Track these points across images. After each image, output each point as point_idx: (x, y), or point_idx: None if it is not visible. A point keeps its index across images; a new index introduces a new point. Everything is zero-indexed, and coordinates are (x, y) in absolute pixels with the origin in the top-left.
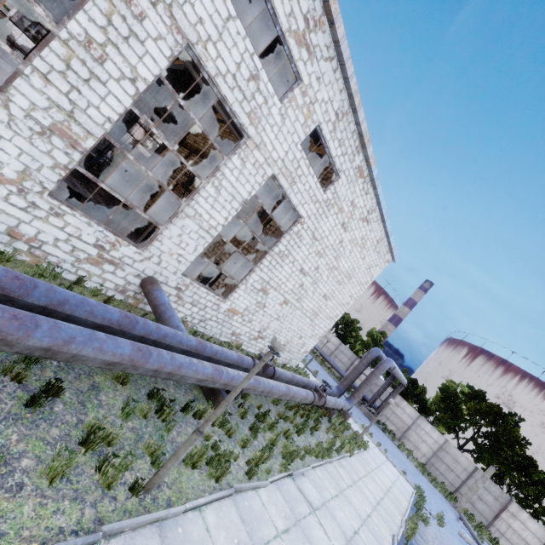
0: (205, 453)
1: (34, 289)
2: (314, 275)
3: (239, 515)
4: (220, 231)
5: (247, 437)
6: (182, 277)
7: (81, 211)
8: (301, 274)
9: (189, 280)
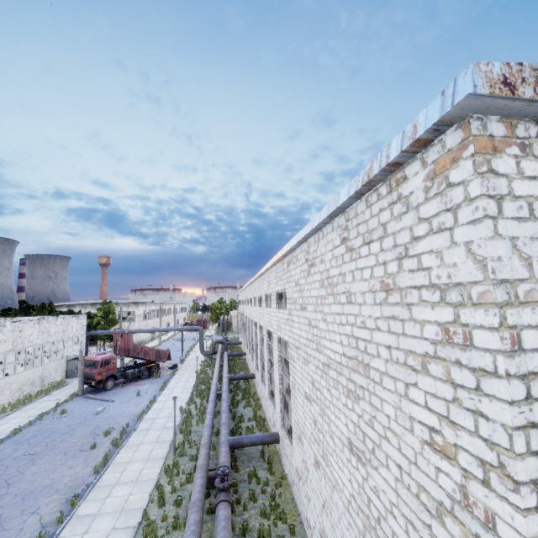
0: (176, 465)
1: (222, 413)
2: (317, 396)
3: (150, 479)
4: (279, 387)
5: (175, 486)
6: (282, 430)
7: (273, 403)
8: (309, 402)
9: (283, 432)
